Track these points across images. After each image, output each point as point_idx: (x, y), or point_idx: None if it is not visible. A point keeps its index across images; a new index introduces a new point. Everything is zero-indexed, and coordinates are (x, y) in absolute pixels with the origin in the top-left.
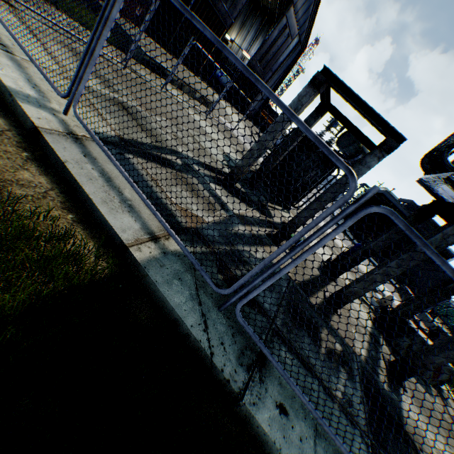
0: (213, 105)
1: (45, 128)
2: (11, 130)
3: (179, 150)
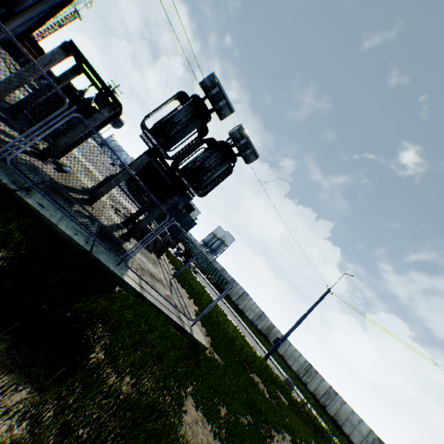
0: None
1: None
2: None
3: None
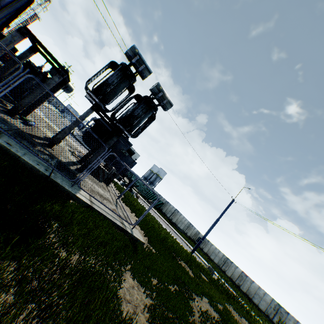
0: None
1: None
2: None
3: None
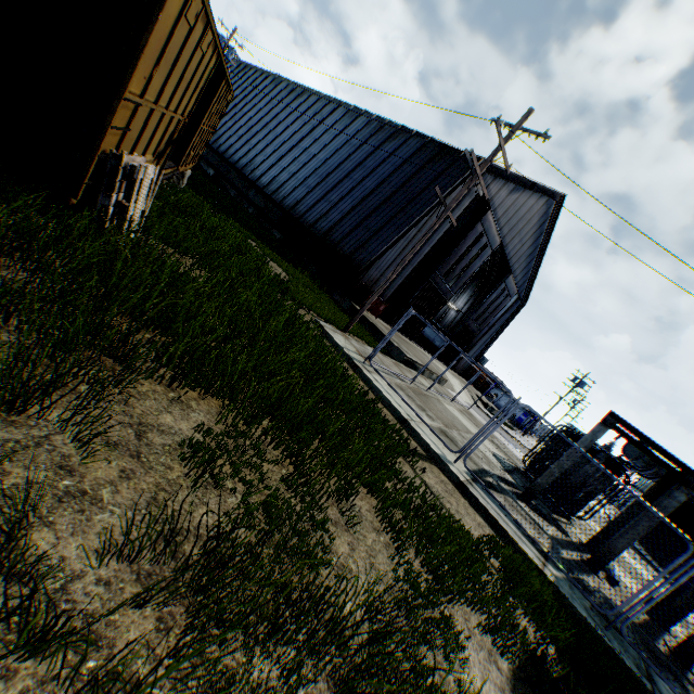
0: (460, 391)
1: (463, 481)
2: (452, 484)
3: (484, 467)
